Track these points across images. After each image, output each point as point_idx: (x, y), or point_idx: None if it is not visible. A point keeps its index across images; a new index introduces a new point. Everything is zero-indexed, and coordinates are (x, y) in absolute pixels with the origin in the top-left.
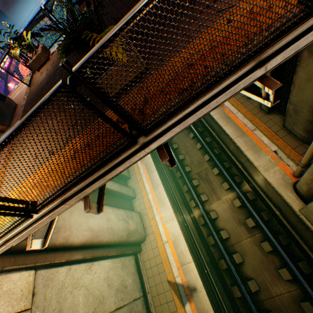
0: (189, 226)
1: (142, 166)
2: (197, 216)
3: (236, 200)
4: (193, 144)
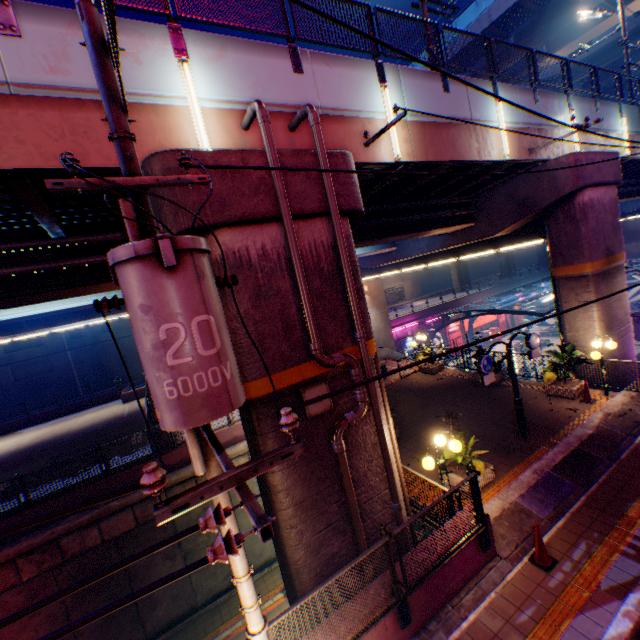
0: None
1: None
2: None
3: None
4: None
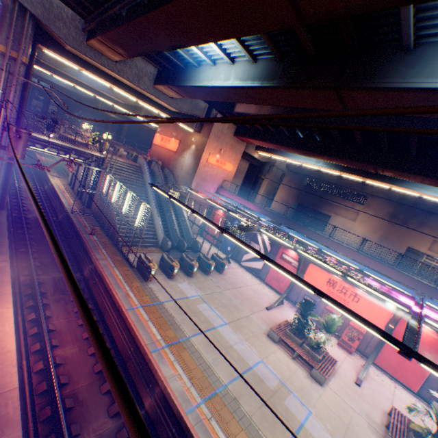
0: (48, 184)
1: (65, 191)
2: (42, 187)
3: (20, 182)
4: (25, 195)
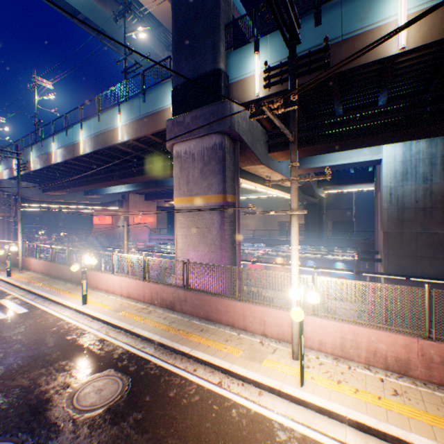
0: None
1: None
2: None
3: None
4: None
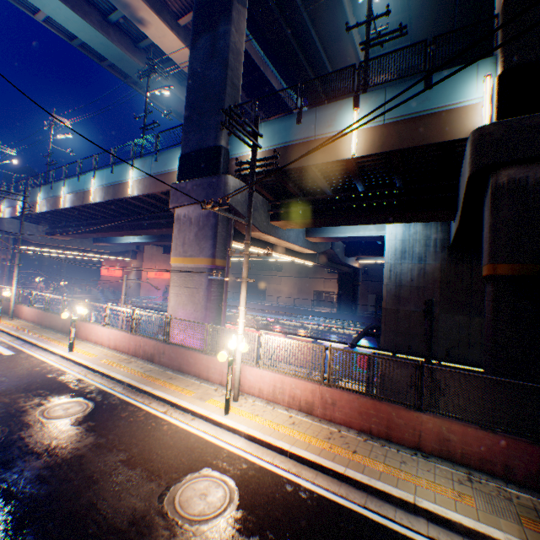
0: None
1: None
2: None
3: None
4: None
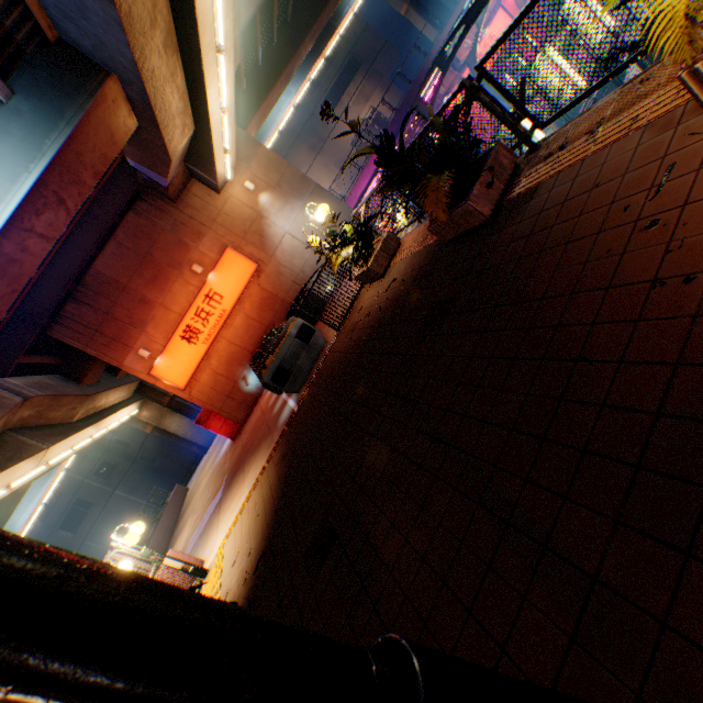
0: None
1: None
2: None
3: None
4: None
